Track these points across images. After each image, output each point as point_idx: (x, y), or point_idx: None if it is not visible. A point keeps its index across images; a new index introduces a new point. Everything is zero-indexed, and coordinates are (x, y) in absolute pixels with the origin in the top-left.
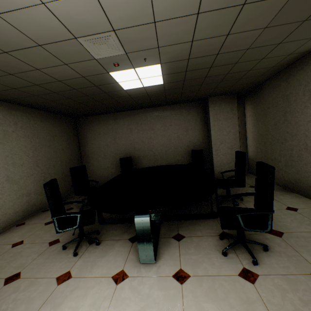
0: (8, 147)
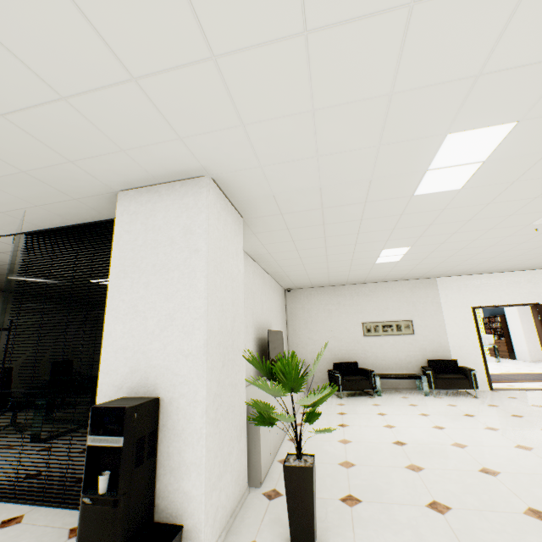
0: (2, 335)
